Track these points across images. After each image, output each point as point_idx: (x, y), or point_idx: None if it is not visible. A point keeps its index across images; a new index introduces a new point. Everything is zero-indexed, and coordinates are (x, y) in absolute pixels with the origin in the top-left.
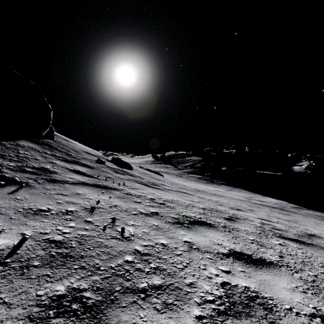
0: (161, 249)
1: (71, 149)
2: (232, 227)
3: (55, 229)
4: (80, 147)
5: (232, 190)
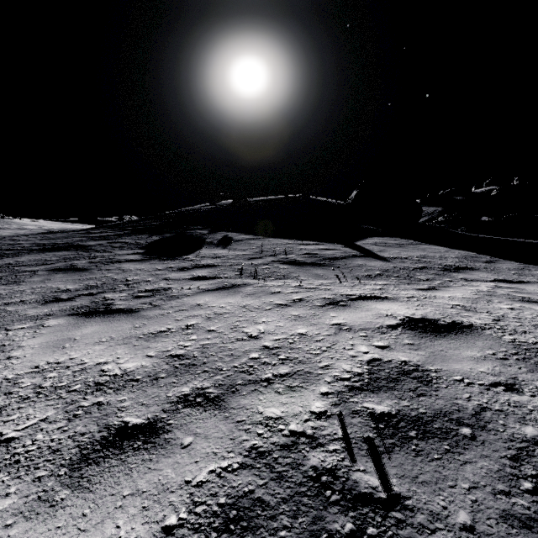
0: None
1: None
2: None
3: None
4: None
5: None
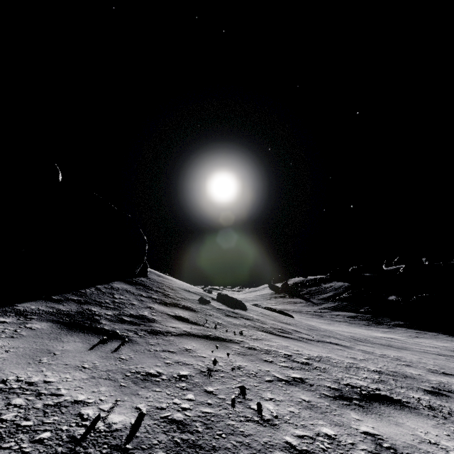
0: (328, 444)
1: (167, 287)
2: (446, 409)
3: (172, 402)
4: (177, 283)
5: (419, 336)
